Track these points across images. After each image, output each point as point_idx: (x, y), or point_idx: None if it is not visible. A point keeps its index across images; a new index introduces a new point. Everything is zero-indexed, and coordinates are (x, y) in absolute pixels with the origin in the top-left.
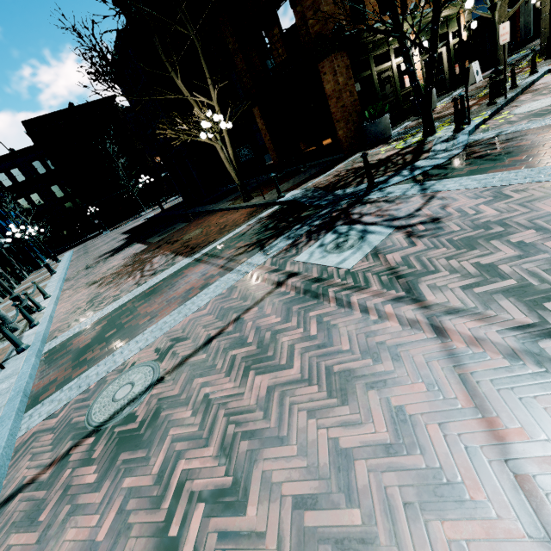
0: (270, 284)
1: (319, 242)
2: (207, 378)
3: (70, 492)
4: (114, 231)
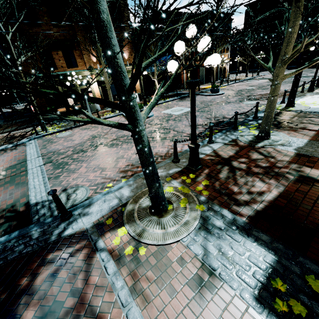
0: None
1: None
2: None
3: None
4: None
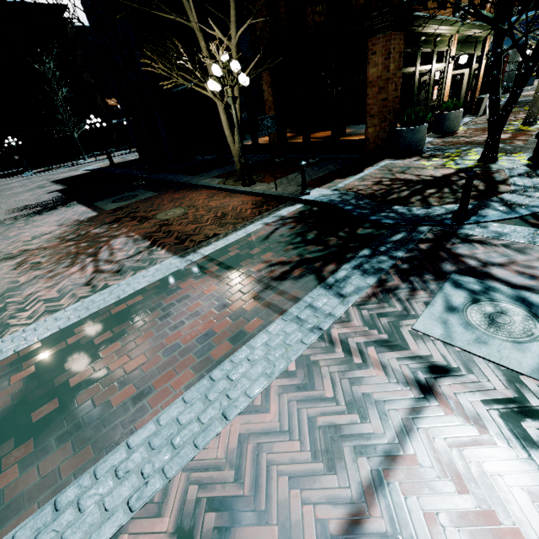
0: (400, 382)
1: (441, 299)
2: None
3: None
4: (41, 175)
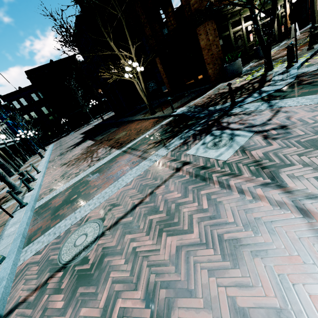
0: (172, 169)
1: (202, 141)
2: (133, 235)
3: (46, 314)
4: (76, 132)
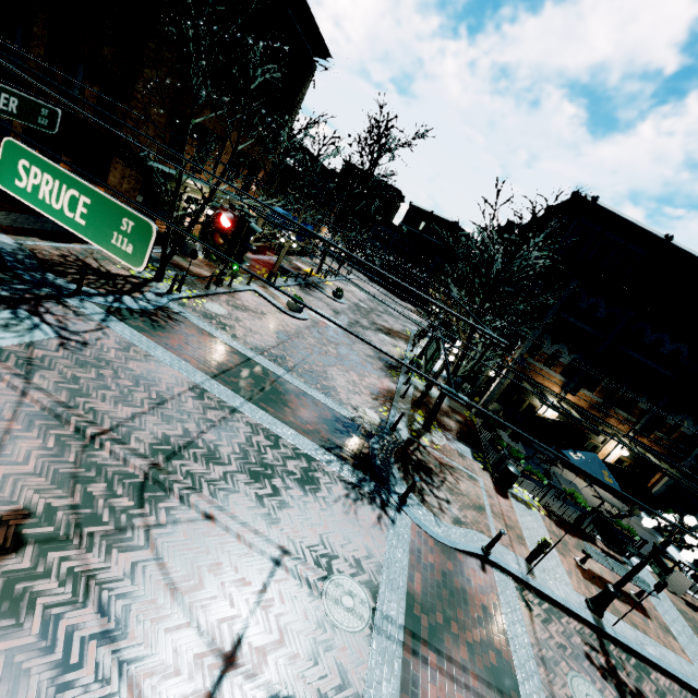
0: None
1: None
2: None
3: None
4: None
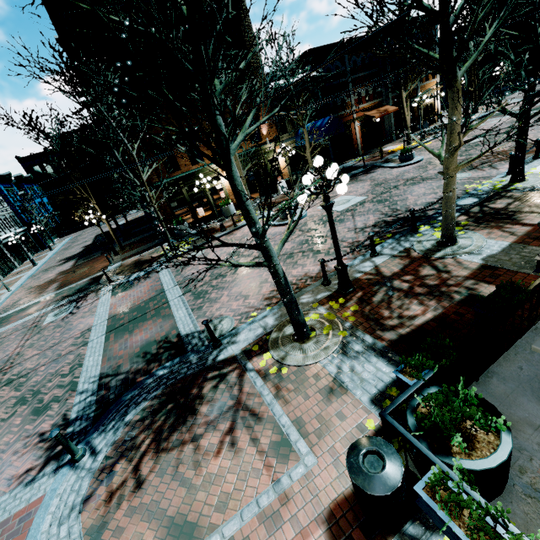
0: (33, 323)
1: (62, 308)
2: None
3: None
4: (102, 226)
